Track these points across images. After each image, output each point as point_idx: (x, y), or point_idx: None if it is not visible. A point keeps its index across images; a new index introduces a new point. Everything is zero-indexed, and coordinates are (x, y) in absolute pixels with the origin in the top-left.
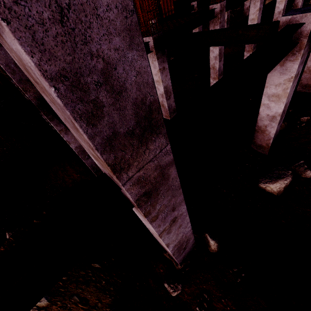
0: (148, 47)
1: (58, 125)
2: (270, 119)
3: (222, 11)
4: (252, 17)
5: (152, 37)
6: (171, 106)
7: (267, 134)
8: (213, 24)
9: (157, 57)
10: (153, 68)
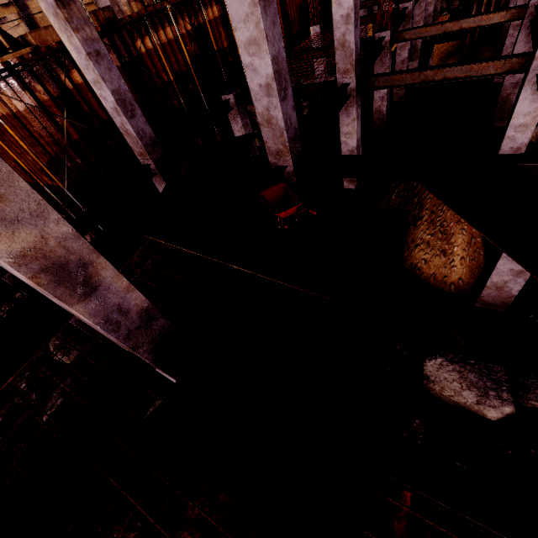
0: (382, 43)
1: (356, 110)
2: (514, 86)
3: (412, 10)
4: (417, 19)
5: (390, 31)
6: (387, 112)
7: (509, 103)
8: (403, 24)
9: (389, 52)
10: (379, 67)
